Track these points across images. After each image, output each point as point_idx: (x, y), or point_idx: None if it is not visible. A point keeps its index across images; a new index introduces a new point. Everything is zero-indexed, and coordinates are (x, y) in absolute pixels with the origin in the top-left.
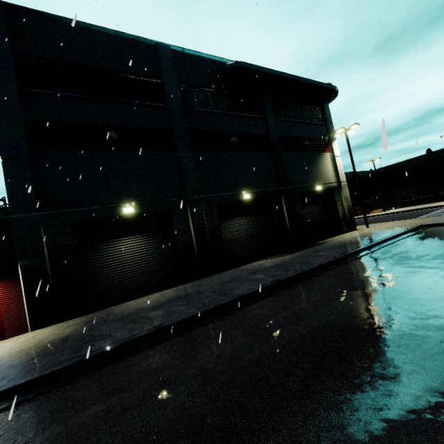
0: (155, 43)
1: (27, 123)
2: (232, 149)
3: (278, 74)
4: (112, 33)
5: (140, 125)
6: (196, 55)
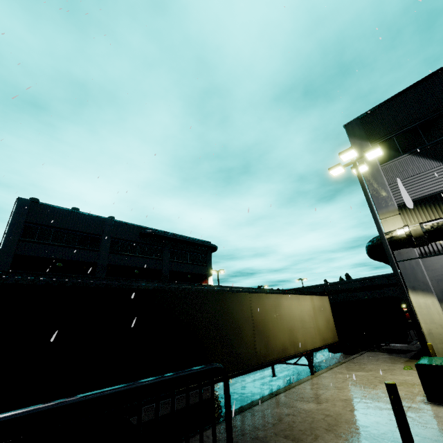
0: (105, 218)
1: (15, 255)
2: (134, 277)
3: (175, 238)
4: (82, 213)
5: (79, 259)
6: (128, 223)
